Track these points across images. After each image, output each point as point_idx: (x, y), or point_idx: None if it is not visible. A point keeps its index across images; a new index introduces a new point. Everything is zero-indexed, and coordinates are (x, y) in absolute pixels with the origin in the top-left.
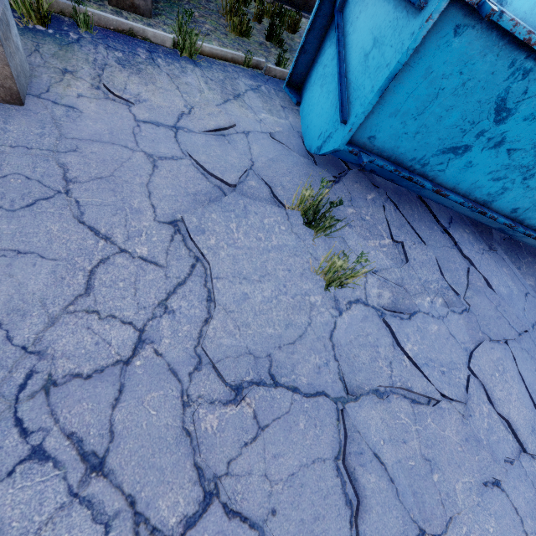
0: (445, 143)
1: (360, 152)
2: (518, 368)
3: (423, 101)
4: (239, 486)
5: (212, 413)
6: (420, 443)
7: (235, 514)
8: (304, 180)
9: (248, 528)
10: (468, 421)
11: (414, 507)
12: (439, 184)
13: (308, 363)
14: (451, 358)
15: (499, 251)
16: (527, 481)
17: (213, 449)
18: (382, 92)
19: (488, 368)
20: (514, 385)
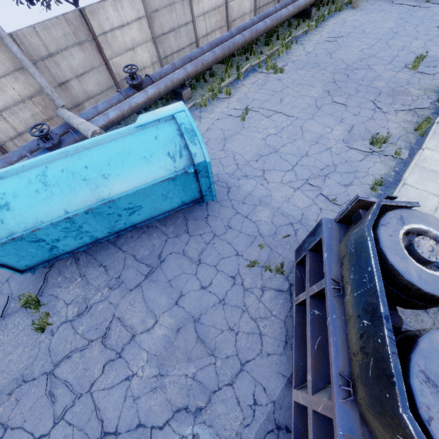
0: (46, 251)
1: (30, 271)
2: (144, 294)
3: (17, 256)
4: (13, 421)
5: (1, 407)
6: (83, 365)
7: (14, 428)
8: (34, 283)
9: (18, 429)
10: (108, 341)
11: (79, 388)
12: (72, 250)
13: (39, 366)
14: (105, 317)
15: (154, 224)
16: (136, 346)
17: (3, 417)
18: (1, 267)
19: (125, 307)
20: (138, 306)
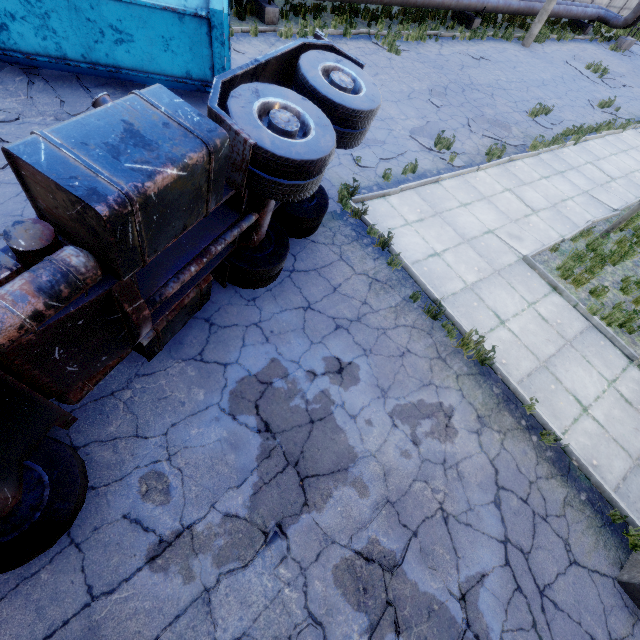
0: None
1: None
2: None
3: None
4: None
5: None
6: None
7: None
8: None
9: None
10: None
11: None
12: (28, 54)
13: None
14: None
15: None
16: None
17: None
18: None
19: None
20: None
